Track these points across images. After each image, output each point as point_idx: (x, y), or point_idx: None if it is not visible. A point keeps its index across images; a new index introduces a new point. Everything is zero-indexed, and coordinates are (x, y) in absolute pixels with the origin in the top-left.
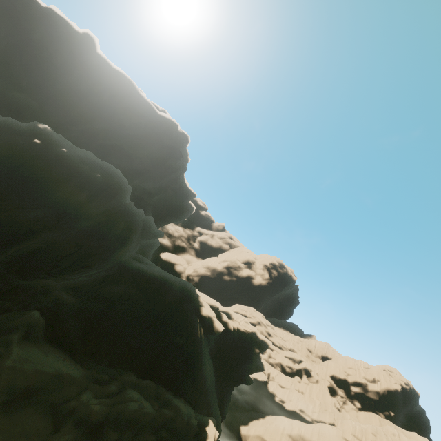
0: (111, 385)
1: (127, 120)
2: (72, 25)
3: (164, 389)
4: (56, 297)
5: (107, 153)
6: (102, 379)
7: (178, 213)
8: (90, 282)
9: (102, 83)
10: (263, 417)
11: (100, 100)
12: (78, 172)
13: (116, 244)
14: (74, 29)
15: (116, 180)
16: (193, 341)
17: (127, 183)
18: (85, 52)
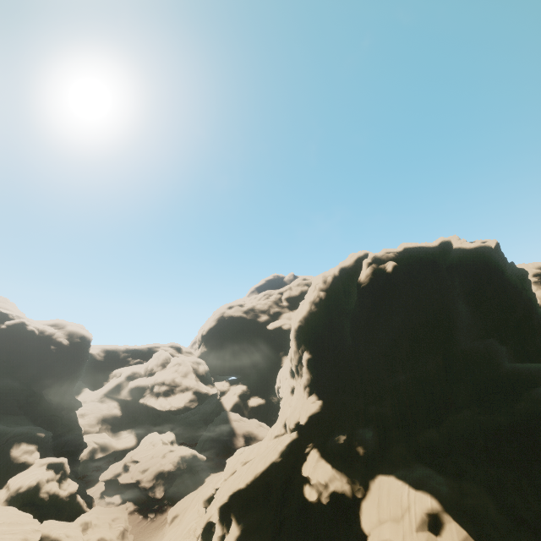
0: None
1: (518, 282)
2: (427, 246)
3: None
4: None
5: None
6: None
7: None
8: None
9: (476, 270)
10: None
11: (494, 286)
12: None
13: None
14: (430, 248)
15: None
16: None
17: None
18: (446, 257)
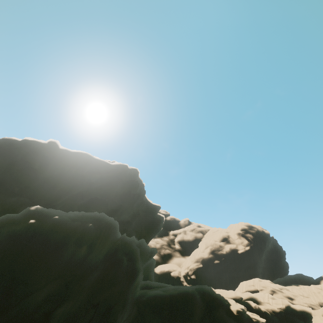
0: None
1: (93, 178)
2: (40, 141)
3: None
4: None
5: (87, 207)
6: None
7: (154, 227)
8: None
9: (68, 164)
10: None
11: (71, 174)
12: (73, 230)
13: (127, 283)
14: (42, 143)
15: (105, 222)
16: None
17: (113, 220)
18: (52, 152)
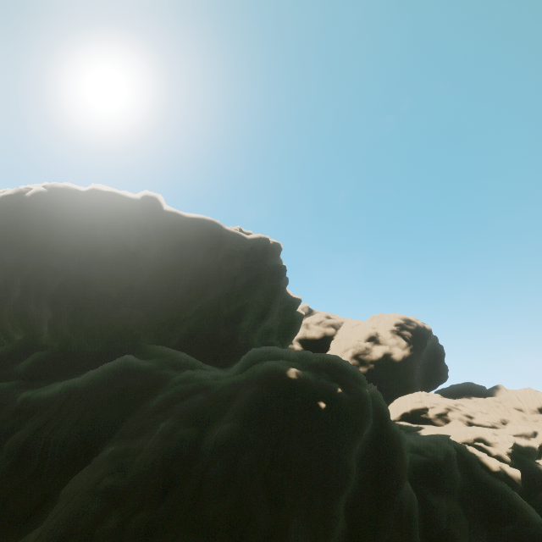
0: None
1: (233, 268)
2: (125, 195)
3: None
4: None
5: (239, 321)
6: None
7: (293, 331)
8: None
9: (186, 241)
10: None
11: (197, 262)
12: (362, 407)
13: None
14: (129, 199)
15: (356, 375)
16: (530, 519)
17: (355, 367)
18: (152, 217)
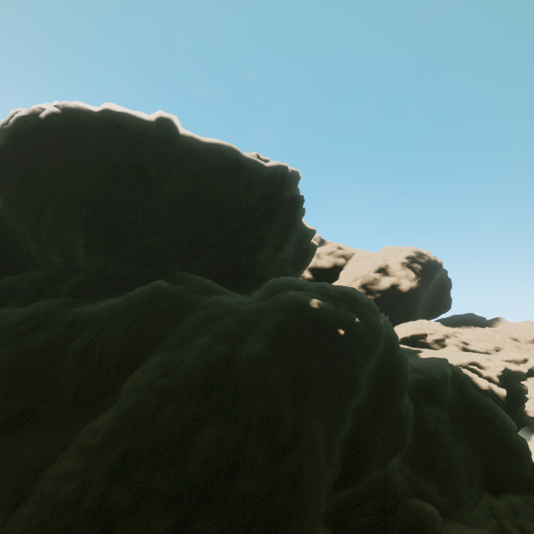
0: (512, 530)
1: (252, 199)
2: (139, 116)
3: (529, 498)
4: (395, 466)
5: (258, 252)
6: (496, 527)
7: (306, 261)
8: None
9: (204, 169)
10: (529, 440)
11: (216, 192)
12: (376, 335)
13: None
14: (144, 121)
15: (370, 306)
16: (506, 427)
17: (370, 299)
18: (168, 142)
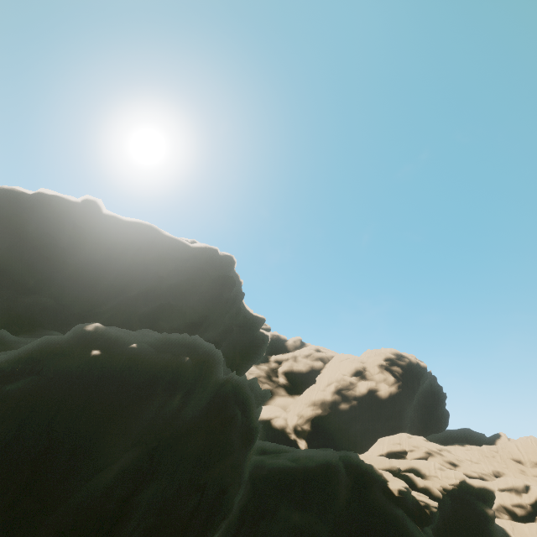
0: None
1: (162, 269)
2: (67, 198)
3: None
4: None
5: (155, 319)
6: None
7: (254, 352)
8: (223, 535)
9: (119, 242)
10: None
11: (125, 261)
12: (162, 369)
13: (243, 451)
14: (71, 202)
15: (204, 352)
16: None
17: (215, 349)
18: (90, 219)
